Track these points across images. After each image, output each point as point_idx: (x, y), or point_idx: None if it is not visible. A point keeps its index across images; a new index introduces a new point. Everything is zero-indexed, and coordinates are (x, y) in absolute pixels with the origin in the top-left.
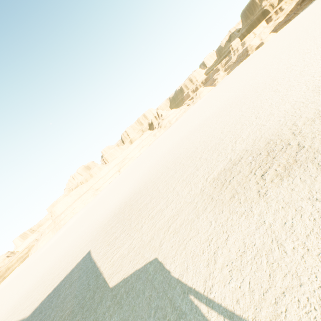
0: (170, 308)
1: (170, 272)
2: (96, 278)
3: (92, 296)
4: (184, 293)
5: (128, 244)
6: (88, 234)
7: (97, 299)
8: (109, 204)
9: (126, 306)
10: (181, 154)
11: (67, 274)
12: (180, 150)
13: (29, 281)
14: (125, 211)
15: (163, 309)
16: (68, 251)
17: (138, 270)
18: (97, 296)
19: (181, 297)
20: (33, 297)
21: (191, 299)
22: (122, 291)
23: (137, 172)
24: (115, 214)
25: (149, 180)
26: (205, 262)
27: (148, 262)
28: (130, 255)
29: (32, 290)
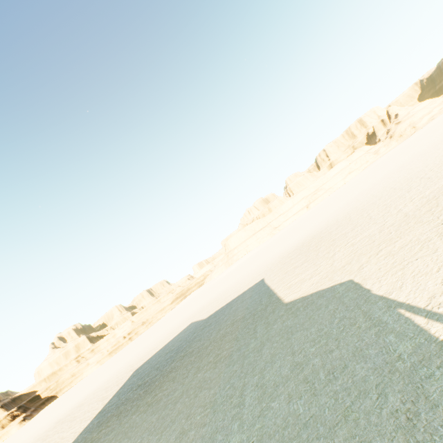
0: (363, 318)
1: (371, 290)
2: (268, 296)
3: (263, 308)
4: (389, 307)
5: (311, 271)
6: (261, 267)
7: (268, 310)
8: (290, 240)
9: (302, 315)
10: (428, 166)
11: (239, 295)
12: (426, 161)
13: (205, 299)
14: (310, 244)
15: (351, 319)
16: (240, 280)
17: (321, 290)
18: (269, 308)
19: (383, 310)
20: (208, 308)
21: (399, 312)
22: (299, 305)
23: (336, 204)
24: (297, 248)
25: (354, 209)
26: (438, 280)
27: (338, 283)
28: (313, 279)
29: (207, 304)
